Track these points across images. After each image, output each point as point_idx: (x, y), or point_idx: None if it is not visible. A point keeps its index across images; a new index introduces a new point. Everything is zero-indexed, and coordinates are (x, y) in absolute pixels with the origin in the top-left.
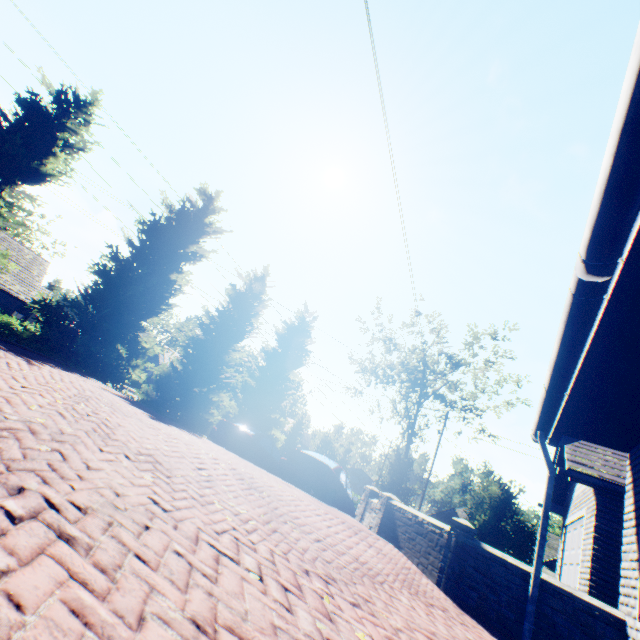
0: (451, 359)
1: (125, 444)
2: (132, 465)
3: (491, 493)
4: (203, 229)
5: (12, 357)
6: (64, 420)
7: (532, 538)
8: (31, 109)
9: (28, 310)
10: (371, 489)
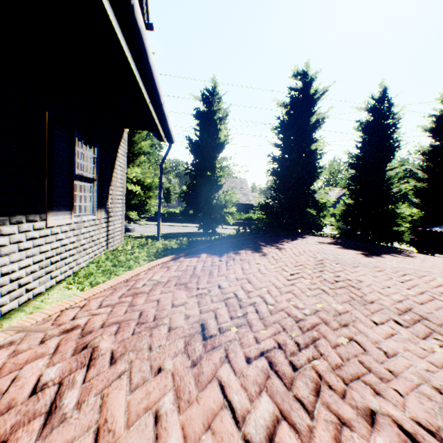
0: None
1: (380, 305)
2: (409, 334)
3: None
4: (312, 100)
5: (270, 250)
6: (328, 297)
7: None
8: (199, 117)
9: (252, 207)
10: None
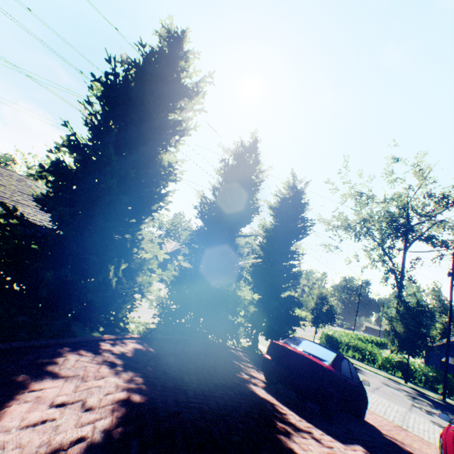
0: (443, 198)
1: None
2: None
3: None
4: (178, 81)
5: None
6: None
7: None
8: None
9: None
10: None
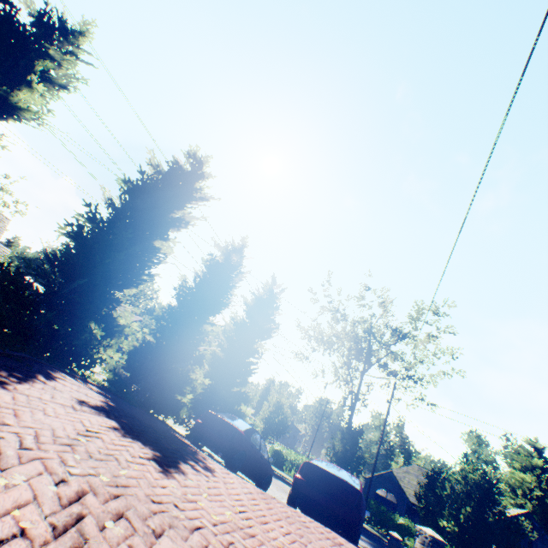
0: (397, 331)
1: None
2: None
3: (470, 481)
4: (191, 194)
5: None
6: None
7: (521, 535)
8: (3, 23)
9: None
10: (432, 536)
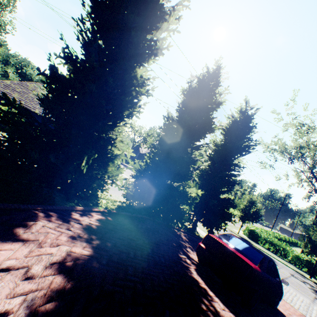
0: None
1: None
2: None
3: None
4: (157, 1)
5: None
6: None
7: None
8: None
9: None
10: None
